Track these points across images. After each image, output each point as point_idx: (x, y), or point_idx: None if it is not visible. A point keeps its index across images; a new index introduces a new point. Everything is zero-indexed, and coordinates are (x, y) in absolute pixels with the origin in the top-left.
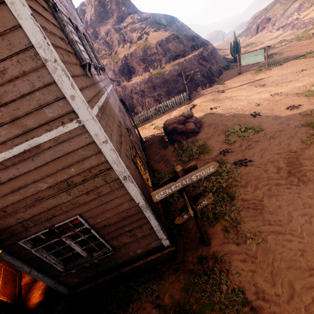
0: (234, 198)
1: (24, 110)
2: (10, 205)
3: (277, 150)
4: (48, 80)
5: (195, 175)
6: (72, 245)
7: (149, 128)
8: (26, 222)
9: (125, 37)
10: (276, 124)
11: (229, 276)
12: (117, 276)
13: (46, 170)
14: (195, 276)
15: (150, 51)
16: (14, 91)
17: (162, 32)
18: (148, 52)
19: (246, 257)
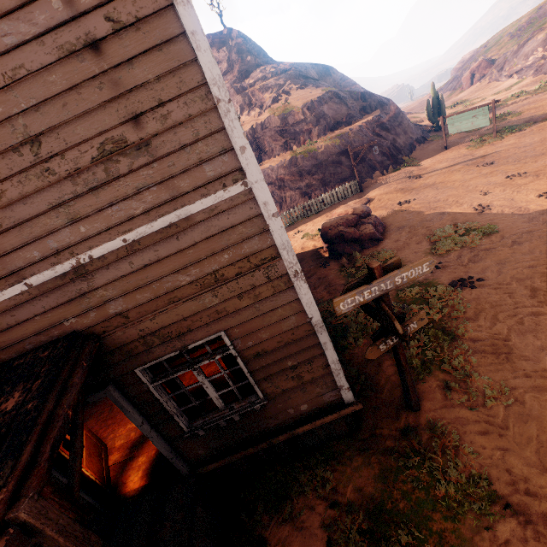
0: (457, 338)
1: (180, 167)
2: (135, 308)
3: (527, 261)
4: (216, 126)
5: (399, 277)
6: (206, 385)
7: (294, 238)
8: (151, 337)
9: (252, 100)
10: (522, 222)
11: (459, 458)
12: (262, 456)
13: (192, 256)
14: (398, 458)
15: (293, 118)
16: (173, 142)
17: (312, 89)
18: (290, 120)
19: (487, 427)
